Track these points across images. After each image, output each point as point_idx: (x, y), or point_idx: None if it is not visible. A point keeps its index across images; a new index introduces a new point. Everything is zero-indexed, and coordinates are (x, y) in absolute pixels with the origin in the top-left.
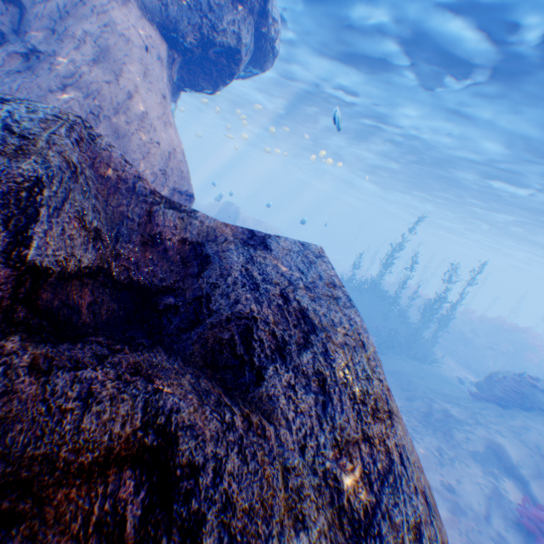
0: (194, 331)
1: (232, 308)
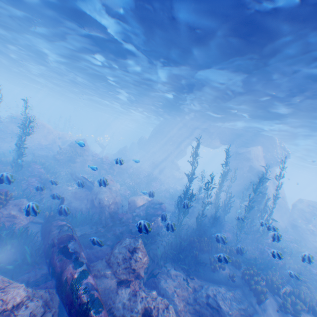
0: None
1: None
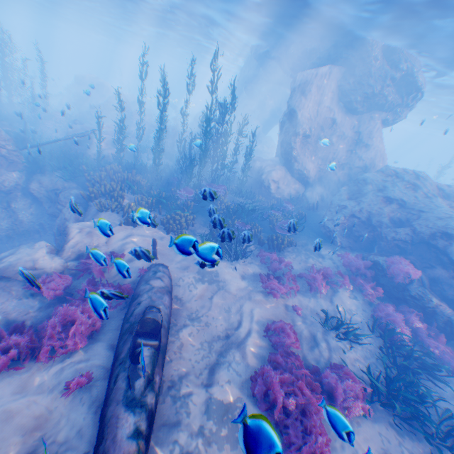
0: (447, 199)
1: (452, 196)
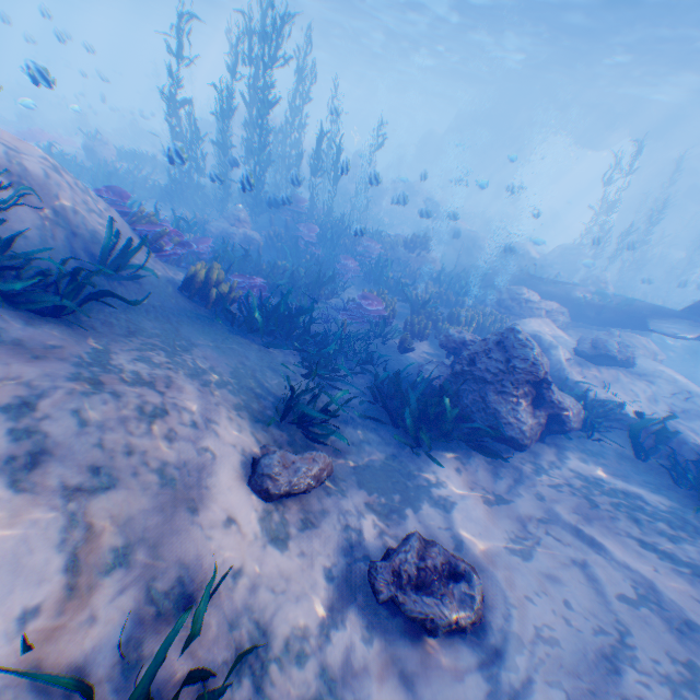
0: None
1: None
